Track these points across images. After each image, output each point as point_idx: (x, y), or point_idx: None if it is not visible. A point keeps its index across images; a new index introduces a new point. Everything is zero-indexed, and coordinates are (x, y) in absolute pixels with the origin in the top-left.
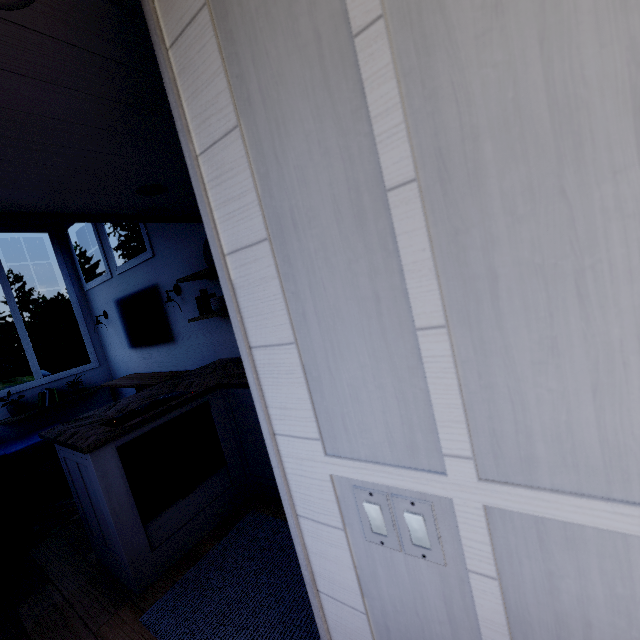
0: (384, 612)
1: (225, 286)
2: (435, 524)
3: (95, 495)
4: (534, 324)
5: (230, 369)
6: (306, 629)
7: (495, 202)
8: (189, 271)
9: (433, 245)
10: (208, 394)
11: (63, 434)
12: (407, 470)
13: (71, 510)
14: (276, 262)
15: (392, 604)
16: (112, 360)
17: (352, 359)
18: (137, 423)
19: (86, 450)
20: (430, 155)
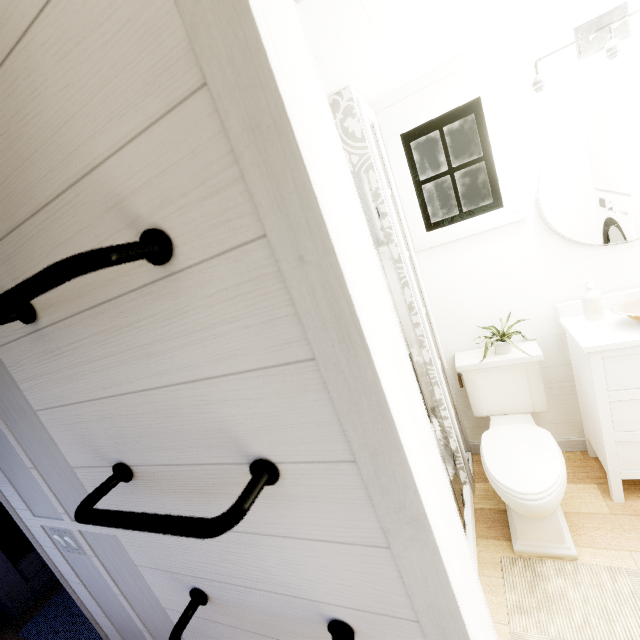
0: (87, 581)
1: None
2: (74, 539)
3: None
4: (53, 469)
5: None
6: None
7: (24, 430)
8: None
9: (18, 439)
10: None
11: None
12: (56, 520)
13: None
14: None
15: (87, 576)
16: None
17: (21, 476)
18: None
19: None
20: (1, 410)
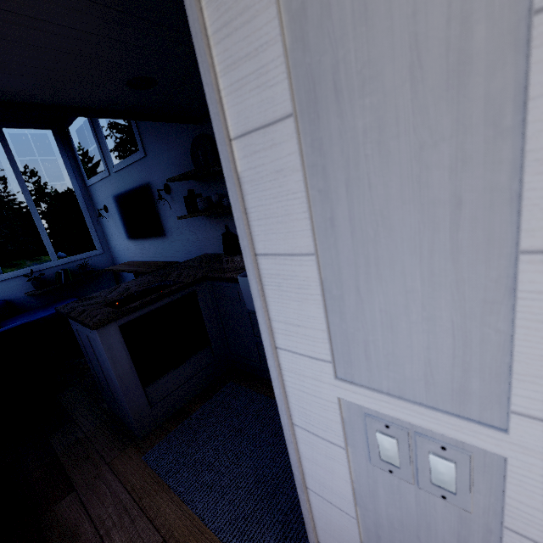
0: (377, 524)
1: (230, 180)
2: (470, 474)
3: (103, 362)
4: None
5: (214, 264)
6: (276, 482)
7: None
8: (177, 172)
9: None
10: (195, 285)
11: (74, 311)
12: (447, 415)
13: (87, 367)
14: (301, 149)
15: (389, 521)
16: (113, 248)
17: (394, 281)
18: (135, 307)
19: (93, 327)
20: None
